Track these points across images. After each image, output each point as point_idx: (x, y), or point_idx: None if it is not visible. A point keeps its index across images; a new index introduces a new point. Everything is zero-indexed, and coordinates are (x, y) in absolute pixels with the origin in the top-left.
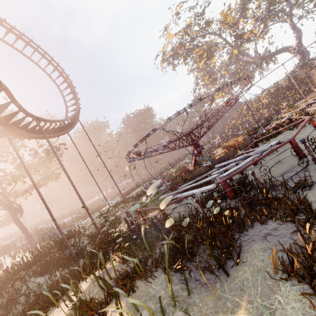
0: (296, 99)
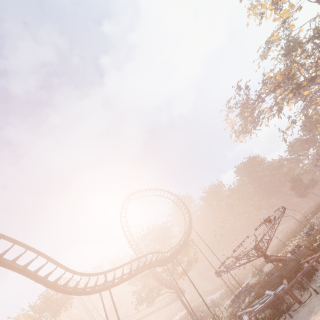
0: None
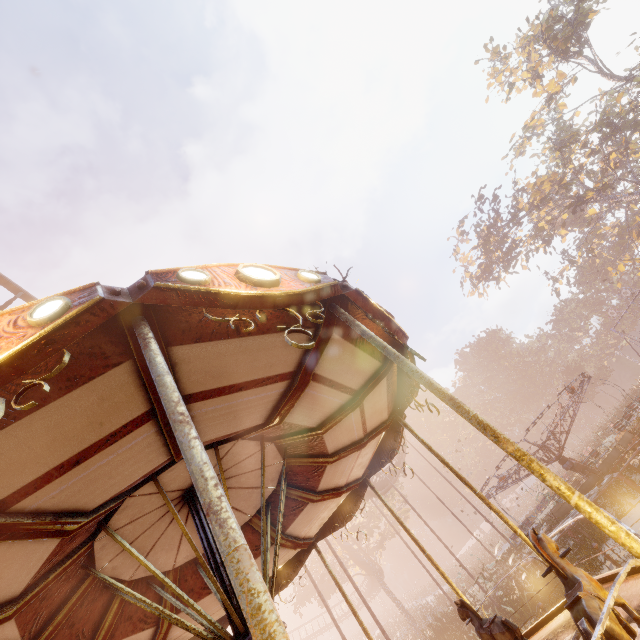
0: None
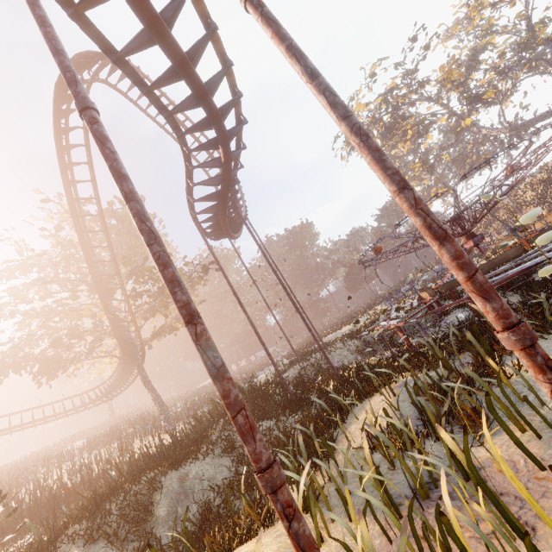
0: None
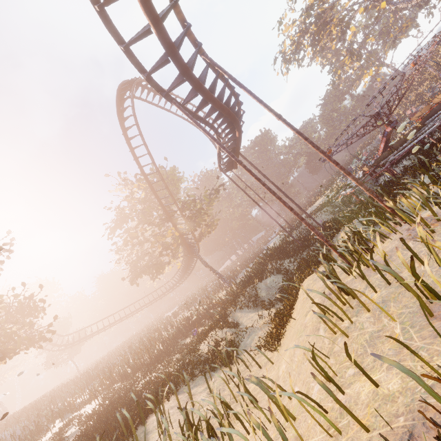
0: None
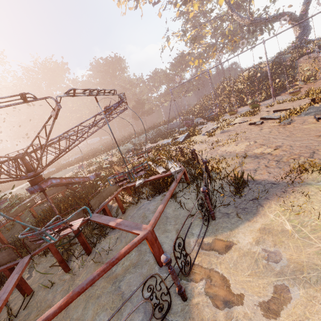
0: (268, 95)
